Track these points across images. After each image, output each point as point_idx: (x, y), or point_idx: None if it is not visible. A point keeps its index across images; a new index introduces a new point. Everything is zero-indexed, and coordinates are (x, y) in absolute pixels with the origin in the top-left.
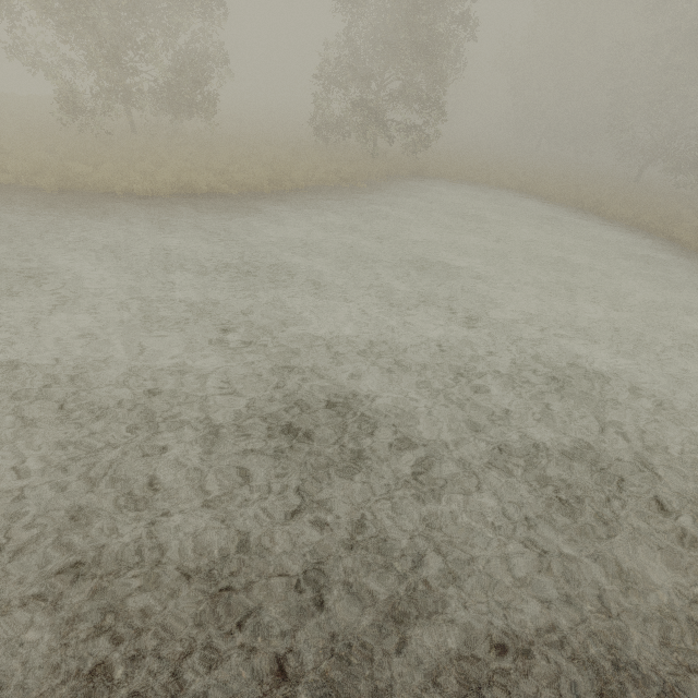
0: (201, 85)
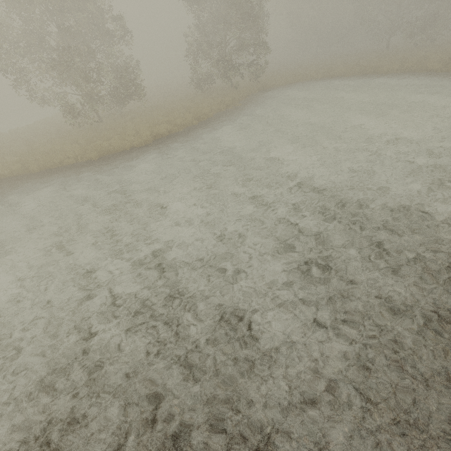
0: (133, 81)
